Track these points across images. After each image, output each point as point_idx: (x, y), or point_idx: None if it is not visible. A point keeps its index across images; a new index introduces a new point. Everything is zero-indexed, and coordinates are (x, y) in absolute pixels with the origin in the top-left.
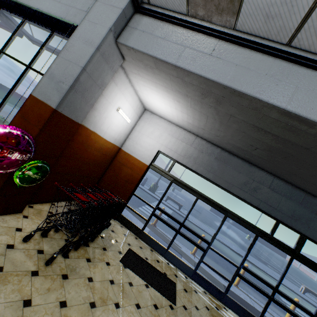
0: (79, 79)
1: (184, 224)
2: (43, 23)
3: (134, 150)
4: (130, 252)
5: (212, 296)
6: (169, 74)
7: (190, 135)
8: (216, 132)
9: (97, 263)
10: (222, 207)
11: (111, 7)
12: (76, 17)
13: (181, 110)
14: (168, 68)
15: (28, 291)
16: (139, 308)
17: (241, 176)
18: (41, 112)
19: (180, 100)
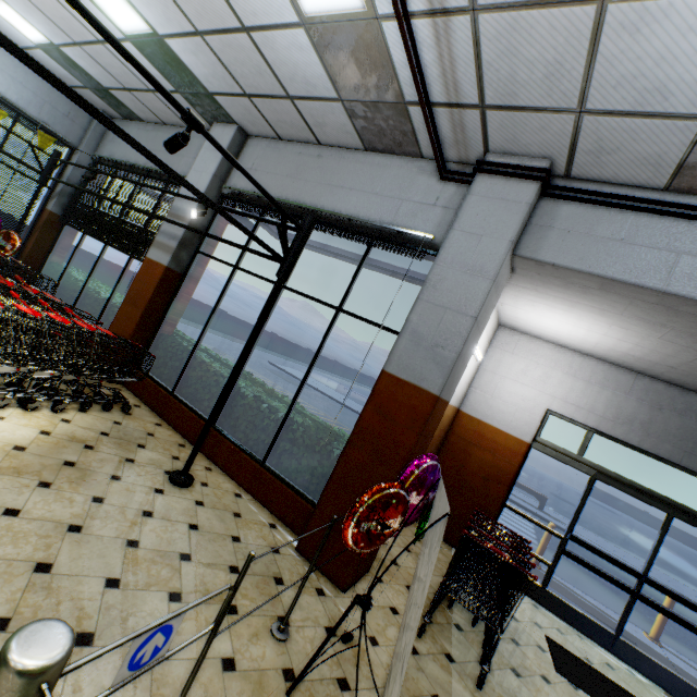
0: (467, 337)
1: (647, 577)
2: (363, 239)
3: (491, 412)
4: (555, 647)
5: None
6: (631, 298)
7: (621, 373)
8: None
9: (532, 679)
10: None
11: (502, 202)
12: (415, 217)
13: (621, 338)
14: (637, 292)
15: None
16: None
17: None
18: (412, 403)
19: (632, 327)
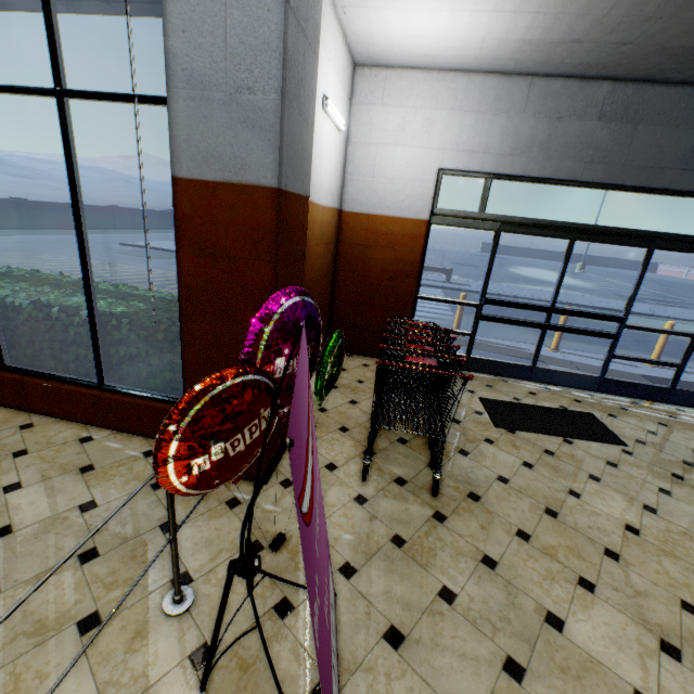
0: (285, 49)
1: (554, 307)
2: None
3: (378, 199)
4: (489, 404)
5: (648, 403)
6: None
7: (514, 84)
8: (631, 33)
9: (478, 450)
10: (638, 235)
11: None
12: None
13: (517, 6)
14: None
15: (469, 547)
16: (599, 481)
17: (683, 133)
18: (243, 216)
19: None
